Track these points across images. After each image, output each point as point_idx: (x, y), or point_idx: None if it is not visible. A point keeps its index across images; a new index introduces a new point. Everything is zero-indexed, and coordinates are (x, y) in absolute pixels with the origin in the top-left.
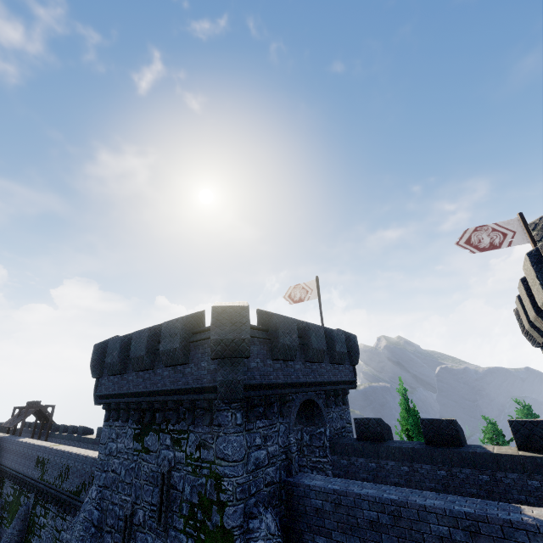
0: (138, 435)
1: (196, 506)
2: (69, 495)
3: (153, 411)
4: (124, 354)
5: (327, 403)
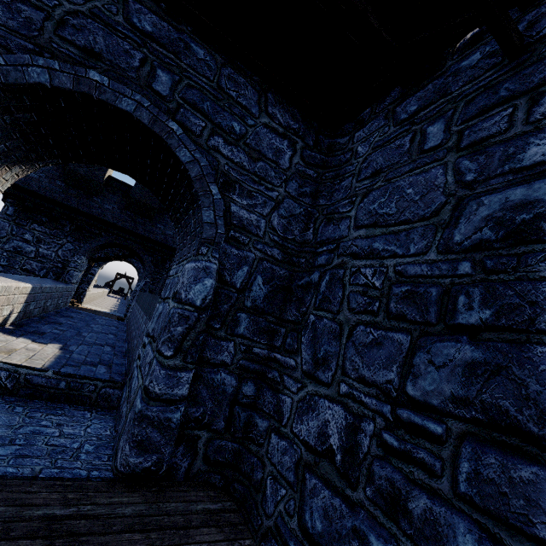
0: None
1: None
2: None
3: None
4: None
5: (159, 264)
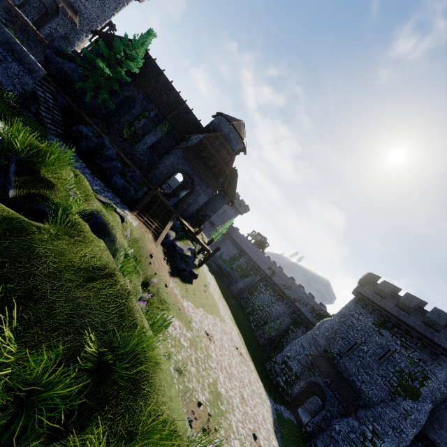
0: (377, 325)
1: (405, 372)
2: (288, 296)
3: (393, 325)
4: (390, 292)
5: None
